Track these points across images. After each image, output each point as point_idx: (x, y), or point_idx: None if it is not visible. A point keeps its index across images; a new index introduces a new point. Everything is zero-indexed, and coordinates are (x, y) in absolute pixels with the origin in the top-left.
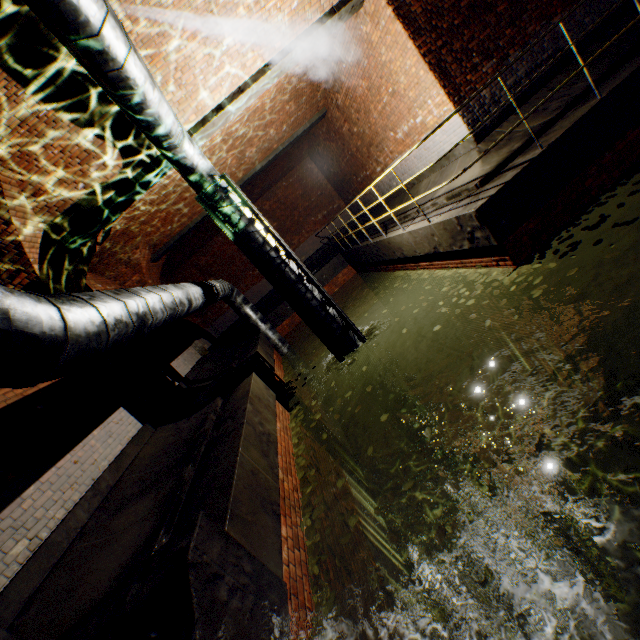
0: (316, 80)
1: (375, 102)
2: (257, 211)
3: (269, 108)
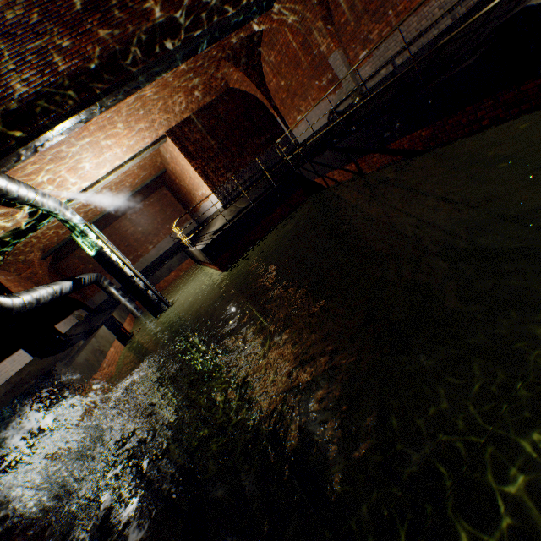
0: (154, 158)
1: (185, 177)
2: (106, 241)
3: (123, 175)
